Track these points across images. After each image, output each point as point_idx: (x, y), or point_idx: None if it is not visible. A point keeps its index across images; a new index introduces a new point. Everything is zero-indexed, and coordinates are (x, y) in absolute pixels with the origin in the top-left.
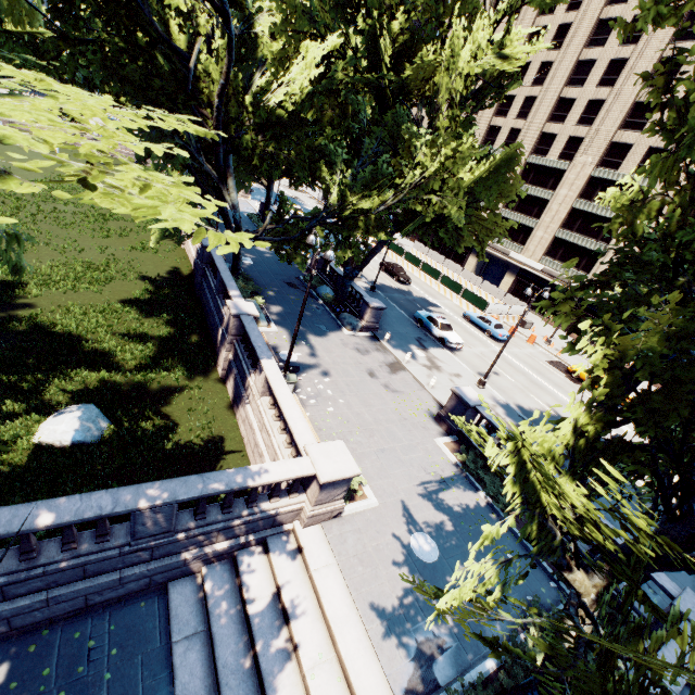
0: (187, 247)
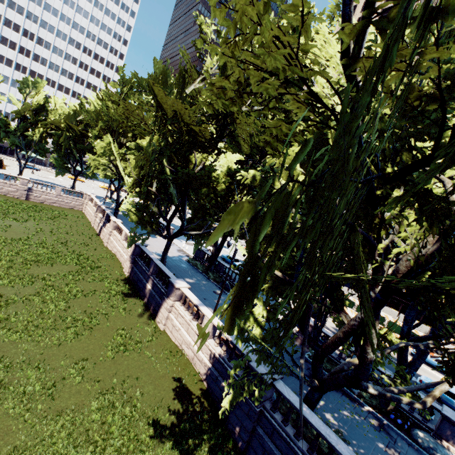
0: (175, 332)
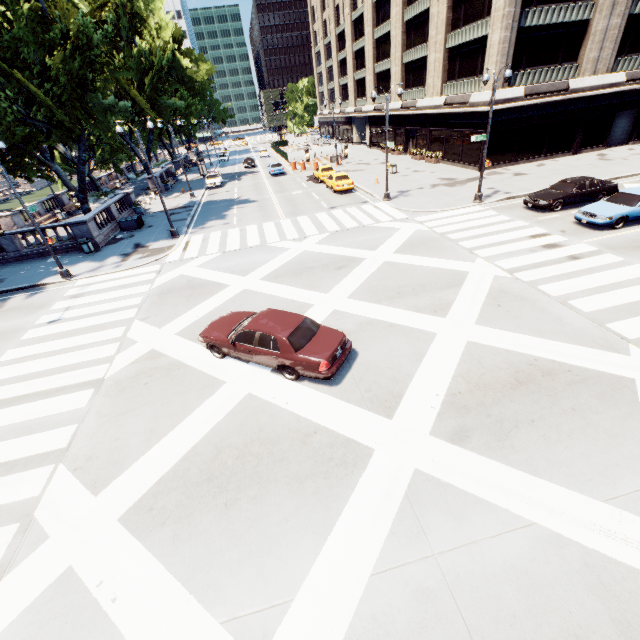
0: None
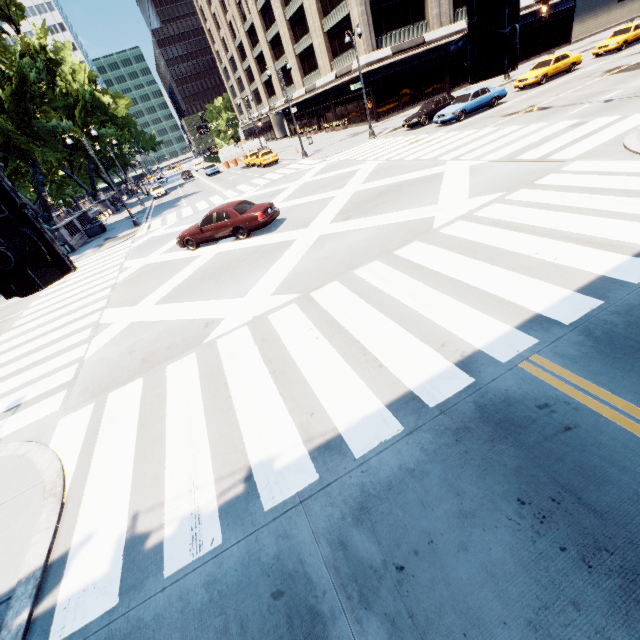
0: None
